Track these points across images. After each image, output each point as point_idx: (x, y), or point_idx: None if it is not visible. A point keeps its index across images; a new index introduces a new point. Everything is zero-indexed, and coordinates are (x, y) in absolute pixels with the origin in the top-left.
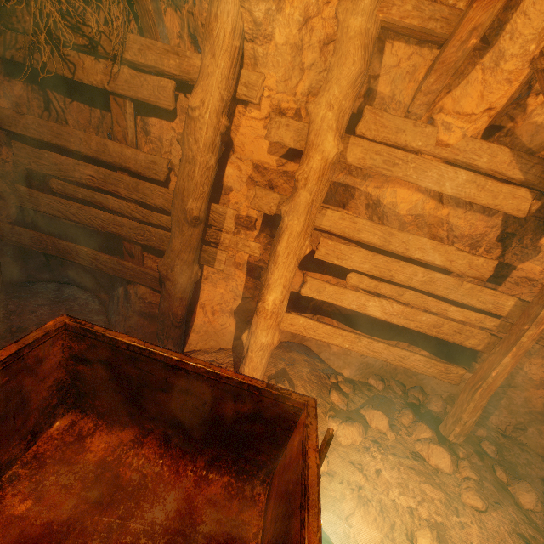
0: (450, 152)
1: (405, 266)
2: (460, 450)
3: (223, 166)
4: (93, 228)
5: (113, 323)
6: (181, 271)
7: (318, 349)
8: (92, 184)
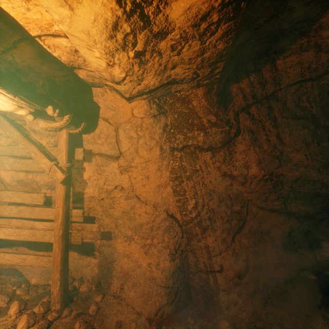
0: (2, 152)
1: (6, 207)
2: (51, 314)
3: None
4: None
5: None
6: None
7: (22, 269)
8: None
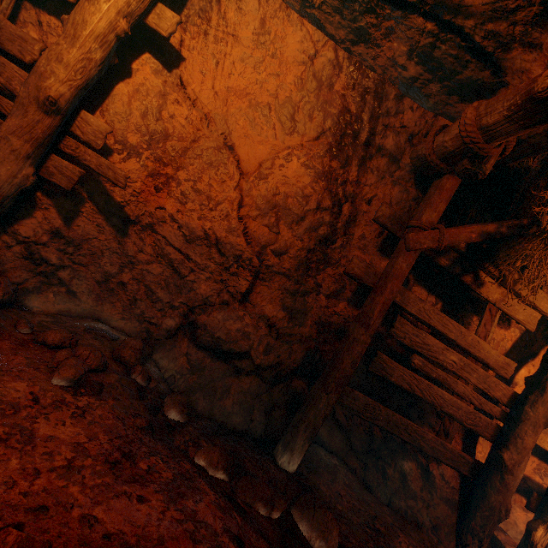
0: None
1: None
2: None
3: (520, 366)
4: (430, 404)
5: (404, 508)
6: (523, 467)
7: (504, 526)
8: (450, 367)
